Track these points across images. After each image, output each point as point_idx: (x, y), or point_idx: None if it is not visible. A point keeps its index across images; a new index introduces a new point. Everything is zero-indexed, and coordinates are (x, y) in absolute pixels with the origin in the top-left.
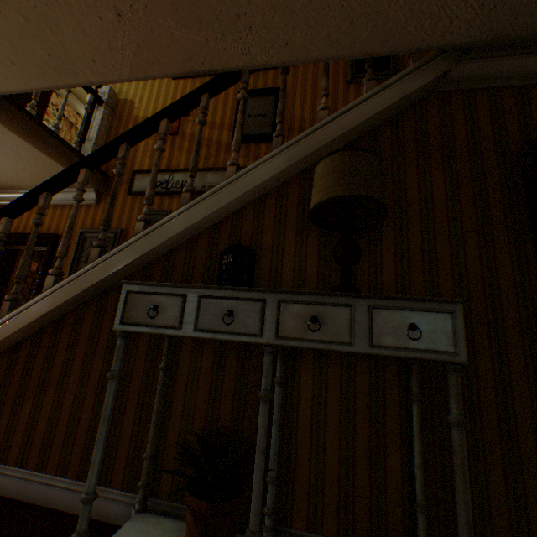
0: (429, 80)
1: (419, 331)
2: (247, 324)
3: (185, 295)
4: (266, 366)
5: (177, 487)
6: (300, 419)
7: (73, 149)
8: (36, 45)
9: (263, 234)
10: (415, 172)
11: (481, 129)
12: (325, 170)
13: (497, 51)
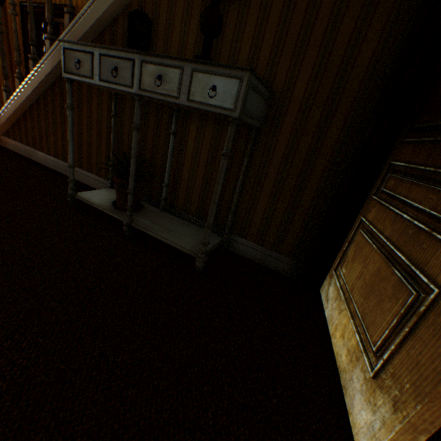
0: None
1: (217, 93)
2: (125, 79)
3: (92, 54)
4: (136, 109)
5: None
6: (186, 159)
7: None
8: None
9: (176, 4)
10: None
11: None
12: None
13: None
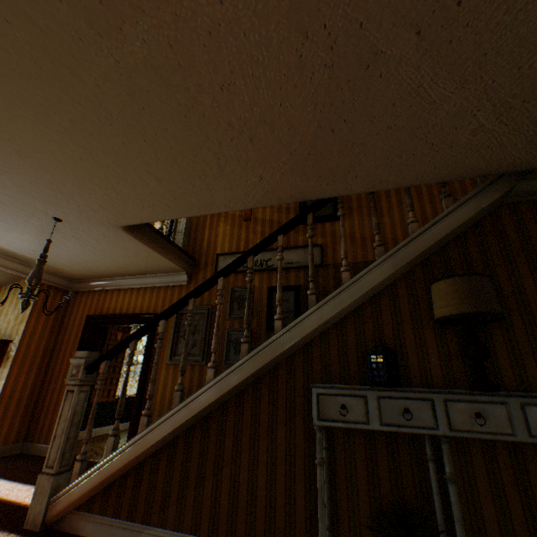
0: (498, 196)
1: None
2: (422, 419)
3: (365, 396)
4: (446, 453)
5: None
6: None
7: (175, 245)
8: (192, 197)
9: (383, 327)
10: (504, 270)
11: None
12: (447, 289)
13: None
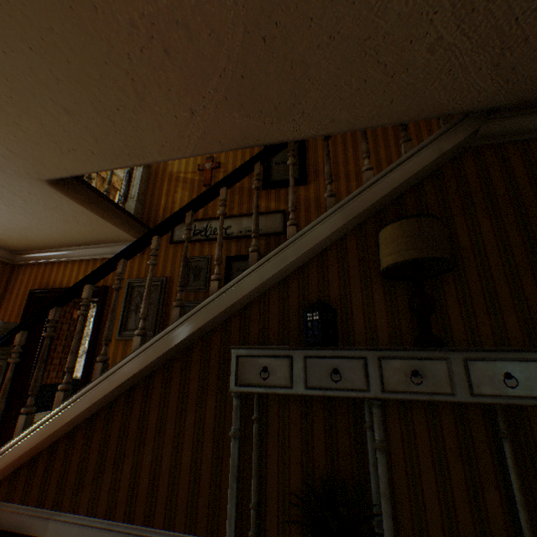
0: (461, 139)
1: (514, 379)
2: (352, 380)
3: (290, 356)
4: (377, 418)
5: (283, 535)
6: (393, 461)
7: (122, 209)
8: (116, 139)
9: (329, 285)
10: (463, 220)
11: (517, 178)
12: (394, 234)
13: (521, 110)
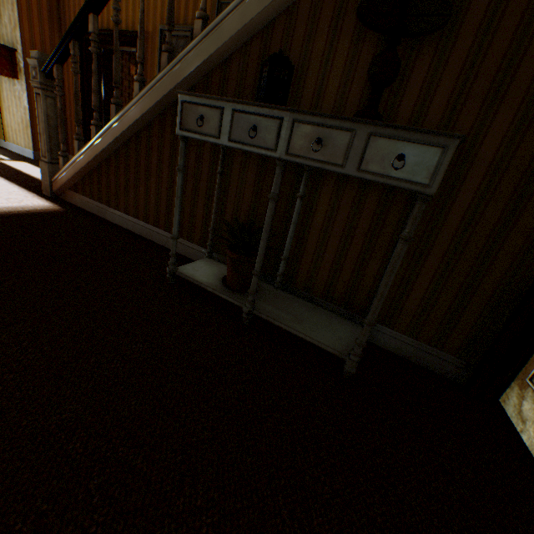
0: None
1: (404, 163)
2: (266, 140)
3: (222, 109)
4: (276, 176)
5: None
6: (313, 227)
7: None
8: None
9: (315, 40)
10: None
11: None
12: None
13: None
